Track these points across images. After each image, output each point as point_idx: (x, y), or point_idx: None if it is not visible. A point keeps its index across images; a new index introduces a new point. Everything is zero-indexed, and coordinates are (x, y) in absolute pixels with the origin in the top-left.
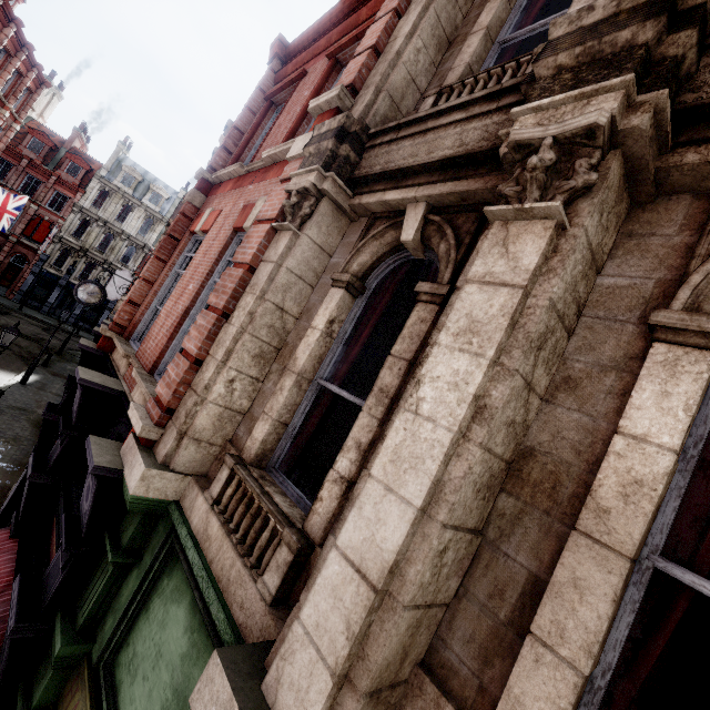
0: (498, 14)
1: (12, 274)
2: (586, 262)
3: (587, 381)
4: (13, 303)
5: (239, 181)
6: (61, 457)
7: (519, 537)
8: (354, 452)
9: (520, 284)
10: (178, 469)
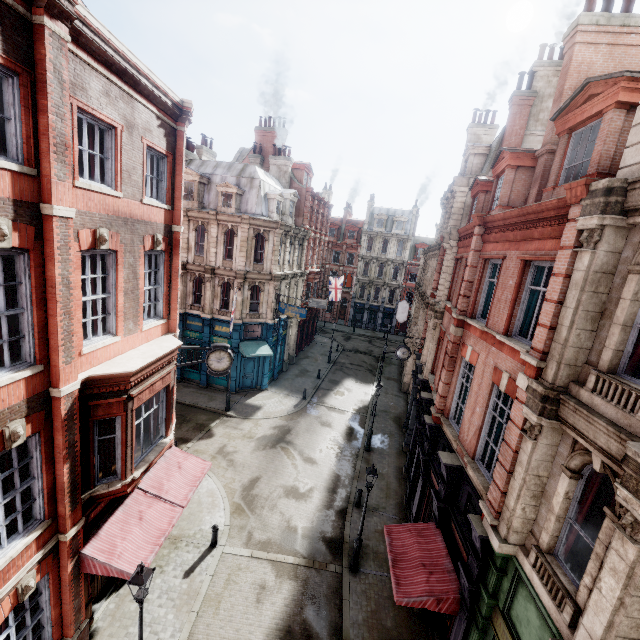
0: (629, 313)
1: (343, 311)
2: None
3: None
4: (349, 328)
5: (483, 334)
6: (445, 495)
7: None
8: (590, 577)
9: (628, 564)
10: (511, 543)
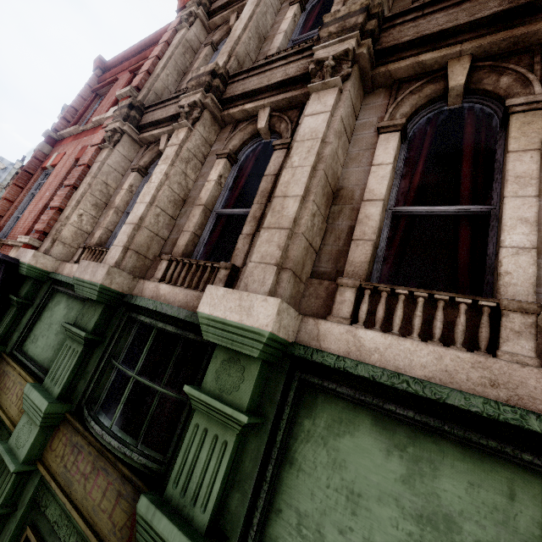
0: (201, 65)
1: None
2: (202, 141)
3: (205, 174)
4: None
5: (77, 136)
6: None
7: (185, 216)
8: None
9: (179, 144)
10: (53, 256)
